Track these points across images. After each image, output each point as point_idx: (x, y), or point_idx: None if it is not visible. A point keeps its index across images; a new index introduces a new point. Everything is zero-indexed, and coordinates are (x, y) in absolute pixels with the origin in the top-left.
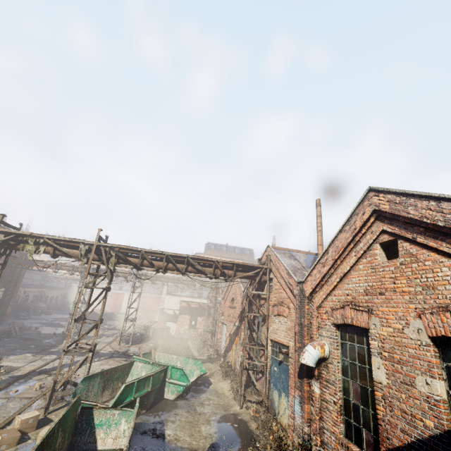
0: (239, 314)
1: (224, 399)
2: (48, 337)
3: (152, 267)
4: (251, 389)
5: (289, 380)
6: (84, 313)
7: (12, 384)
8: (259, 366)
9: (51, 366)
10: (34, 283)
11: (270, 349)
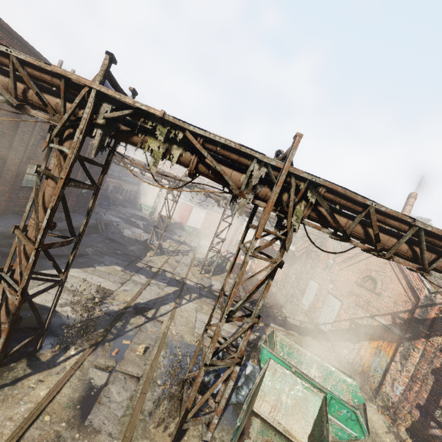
0: (394, 312)
1: None
2: (132, 243)
3: (364, 240)
4: None
5: None
6: (243, 304)
7: (109, 331)
8: None
9: (144, 299)
10: (114, 174)
11: None
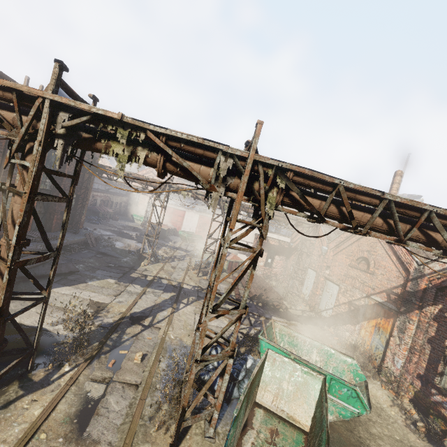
0: (388, 288)
1: (393, 426)
2: (125, 255)
3: (340, 219)
4: None
5: None
6: (226, 297)
7: (104, 343)
8: None
9: (140, 308)
10: (100, 188)
11: None
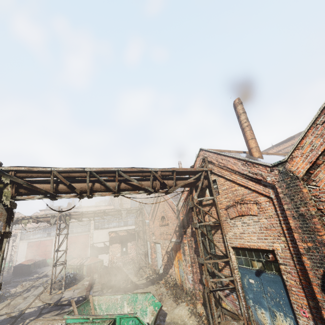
0: (174, 230)
1: None
2: None
3: (72, 192)
4: (219, 311)
5: (292, 295)
6: None
7: None
8: (228, 282)
9: None
10: None
11: (235, 259)
